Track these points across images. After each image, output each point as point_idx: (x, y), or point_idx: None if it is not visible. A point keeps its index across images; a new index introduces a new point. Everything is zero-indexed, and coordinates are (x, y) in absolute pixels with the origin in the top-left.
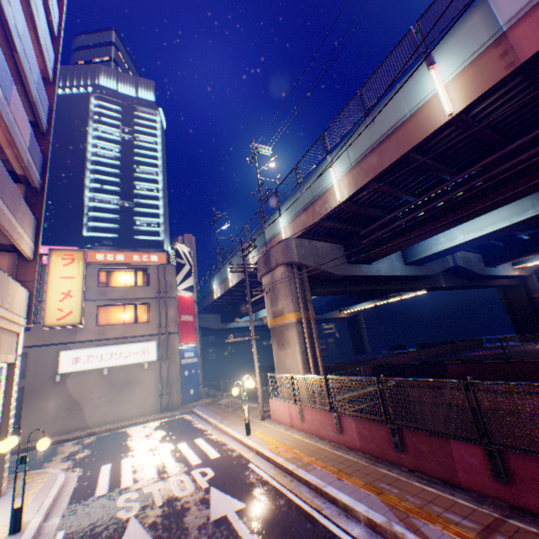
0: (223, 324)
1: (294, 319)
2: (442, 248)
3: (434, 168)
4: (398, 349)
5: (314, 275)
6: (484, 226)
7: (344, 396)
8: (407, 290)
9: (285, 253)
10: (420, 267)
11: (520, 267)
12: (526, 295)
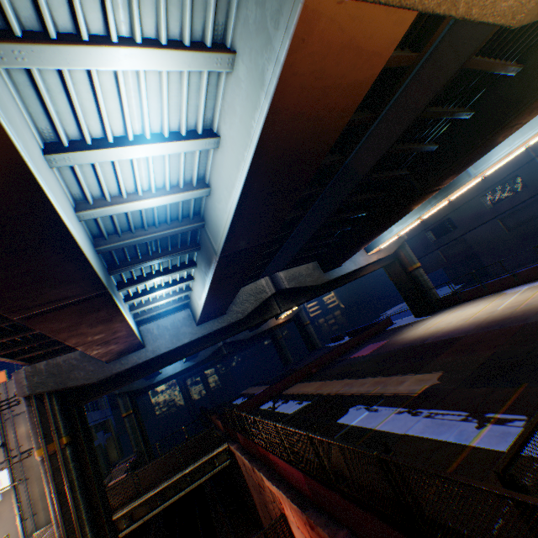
0: (149, 381)
1: (39, 457)
2: (199, 313)
3: (1, 324)
4: (337, 341)
5: (77, 387)
6: (201, 294)
7: (156, 491)
8: (234, 334)
9: (16, 389)
10: (223, 317)
11: (380, 249)
12: (404, 269)
